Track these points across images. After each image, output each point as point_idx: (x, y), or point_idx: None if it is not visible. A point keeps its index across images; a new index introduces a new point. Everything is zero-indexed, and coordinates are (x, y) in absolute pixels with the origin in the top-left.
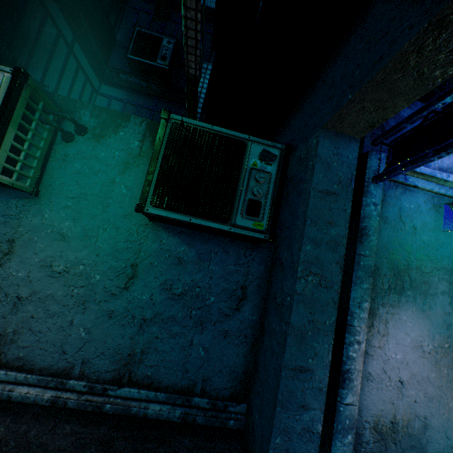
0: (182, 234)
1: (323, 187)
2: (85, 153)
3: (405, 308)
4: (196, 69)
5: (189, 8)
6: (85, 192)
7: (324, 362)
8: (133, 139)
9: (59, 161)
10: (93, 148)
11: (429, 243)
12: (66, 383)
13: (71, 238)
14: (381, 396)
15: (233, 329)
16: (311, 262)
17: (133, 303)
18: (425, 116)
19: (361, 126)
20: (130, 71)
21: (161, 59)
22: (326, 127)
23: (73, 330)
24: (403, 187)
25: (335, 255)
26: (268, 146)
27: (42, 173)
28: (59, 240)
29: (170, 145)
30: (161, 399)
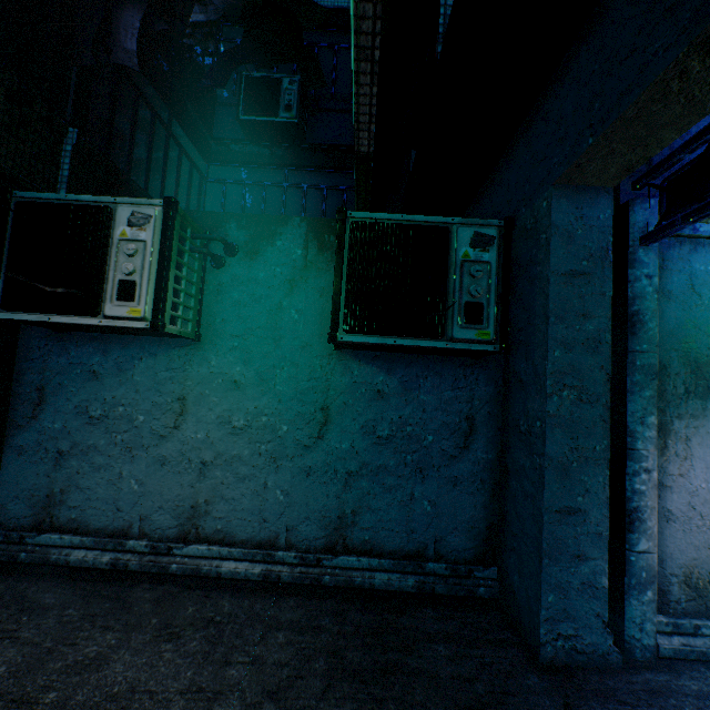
0: (377, 360)
1: (566, 268)
2: (241, 278)
3: None
4: (369, 145)
5: (362, 85)
6: (251, 326)
7: (600, 500)
8: (294, 248)
9: (214, 293)
10: (248, 269)
11: None
12: (274, 556)
13: (246, 385)
14: (690, 540)
15: (463, 474)
16: (563, 372)
17: (332, 454)
18: (709, 141)
19: (612, 172)
20: (244, 137)
21: (284, 110)
22: (560, 182)
23: (269, 494)
24: (692, 241)
25: (597, 357)
26: (480, 227)
27: (200, 313)
28: (233, 390)
29: (354, 252)
30: (387, 567)
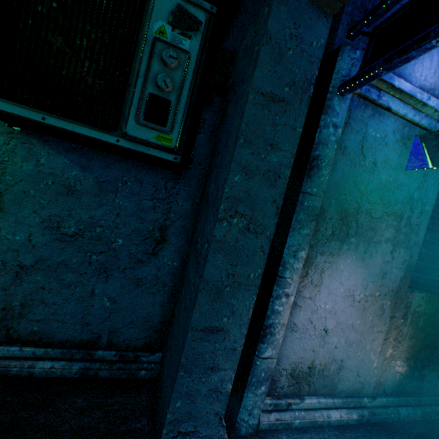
0: (72, 153)
1: (268, 89)
2: None
3: (345, 257)
4: None
5: None
6: None
7: (242, 321)
8: None
9: None
10: None
11: (386, 184)
12: None
13: None
14: (303, 345)
15: (148, 277)
16: (238, 199)
17: (1, 245)
18: None
19: None
20: None
21: None
22: None
23: None
24: (374, 108)
25: (273, 191)
26: (187, 2)
27: None
28: None
29: None
30: (54, 355)
